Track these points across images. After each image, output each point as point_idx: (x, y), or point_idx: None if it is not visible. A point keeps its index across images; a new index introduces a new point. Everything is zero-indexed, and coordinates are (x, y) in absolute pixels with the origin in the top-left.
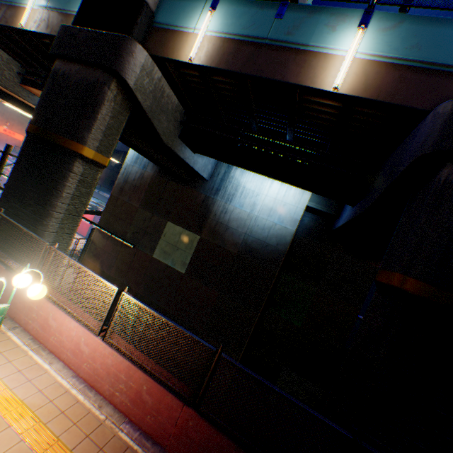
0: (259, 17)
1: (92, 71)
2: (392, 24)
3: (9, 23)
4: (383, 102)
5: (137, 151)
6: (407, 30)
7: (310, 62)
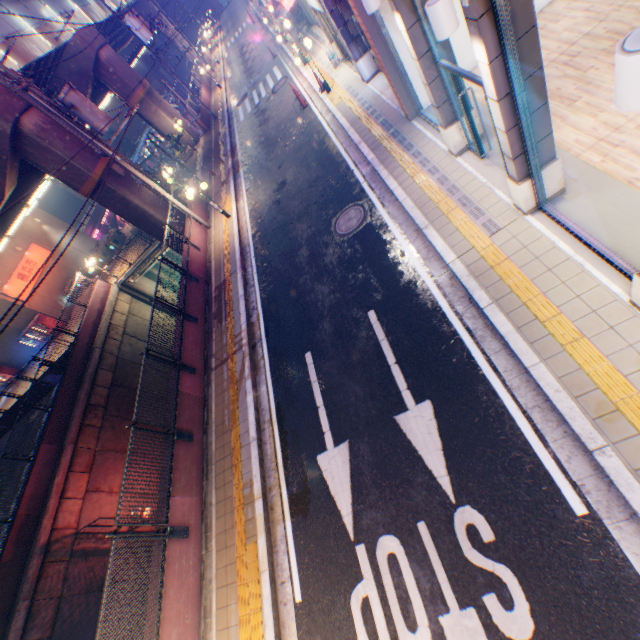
0: None
1: None
2: None
3: None
4: None
5: None
6: None
7: None
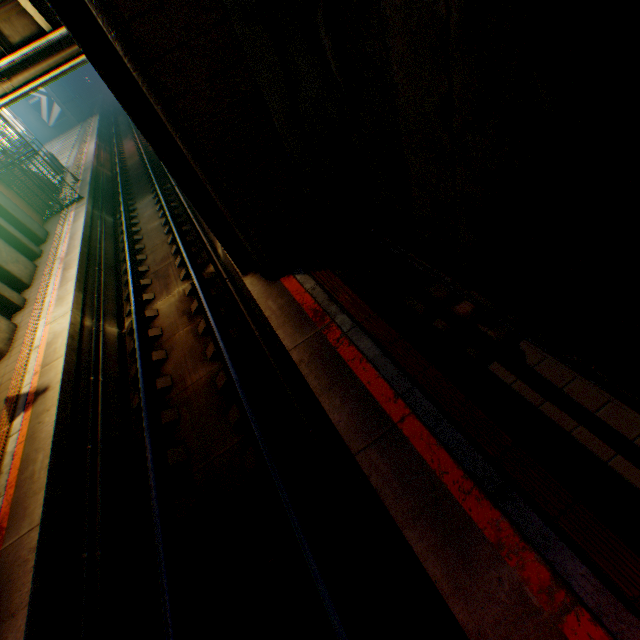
0: None
1: None
2: None
3: None
4: None
5: None
6: None
7: None
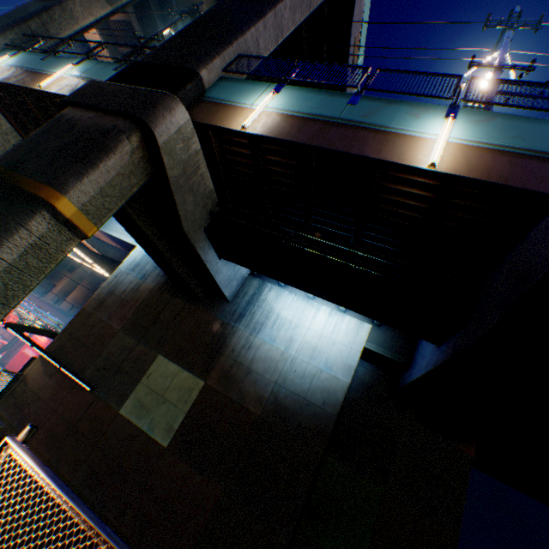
0: (329, 102)
1: (112, 118)
2: (483, 118)
3: (27, 84)
4: (497, 183)
5: (142, 241)
6: (502, 124)
7: (394, 141)
